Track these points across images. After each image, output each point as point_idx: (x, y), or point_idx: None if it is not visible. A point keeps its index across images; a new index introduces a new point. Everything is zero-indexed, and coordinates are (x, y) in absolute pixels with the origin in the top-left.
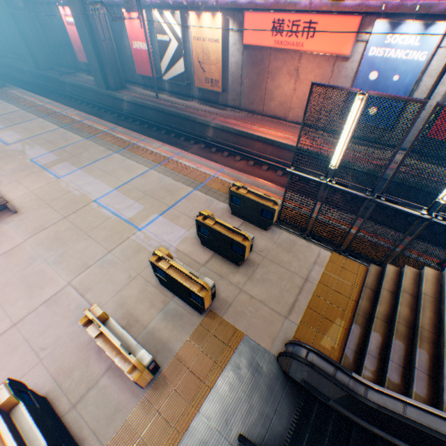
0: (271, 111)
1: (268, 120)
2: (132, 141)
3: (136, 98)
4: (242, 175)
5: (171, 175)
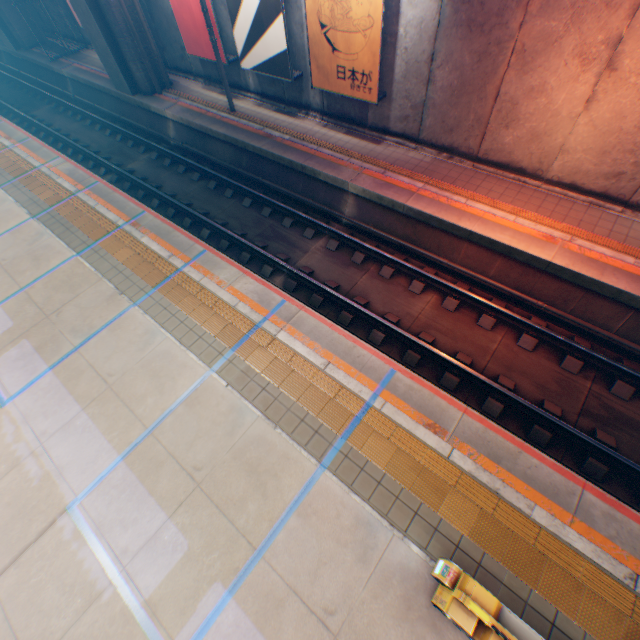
0: (501, 152)
1: (490, 173)
2: (174, 258)
3: (190, 114)
4: (446, 403)
5: (260, 398)
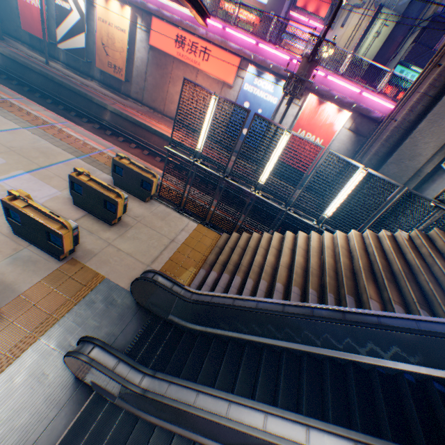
0: (171, 113)
1: (168, 121)
2: (2, 95)
3: (18, 55)
4: (132, 157)
5: (51, 140)
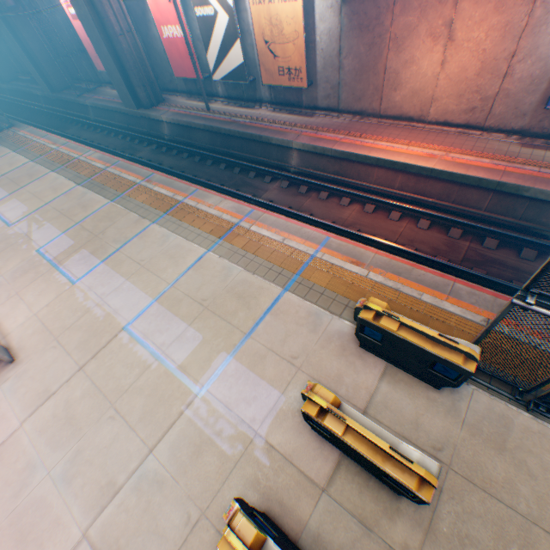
0: (395, 108)
1: (390, 125)
2: (177, 196)
3: (179, 116)
4: (364, 250)
5: (242, 261)
